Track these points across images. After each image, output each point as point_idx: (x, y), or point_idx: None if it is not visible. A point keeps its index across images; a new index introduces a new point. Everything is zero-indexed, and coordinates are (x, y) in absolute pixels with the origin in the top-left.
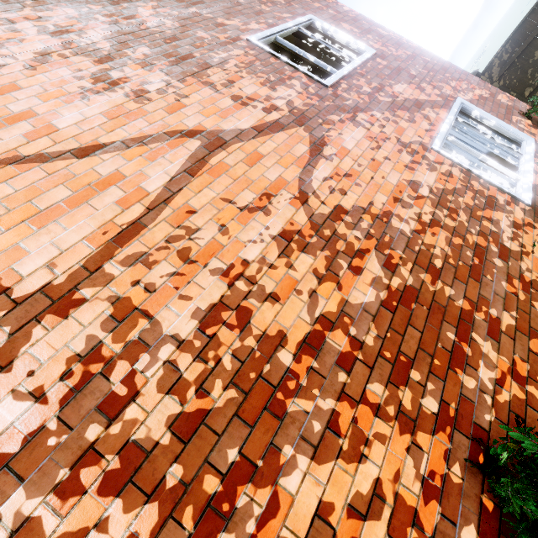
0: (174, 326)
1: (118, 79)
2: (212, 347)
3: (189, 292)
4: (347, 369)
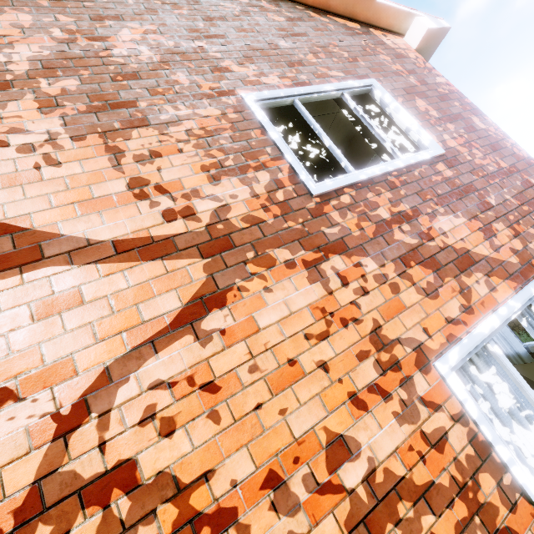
0: None
1: None
2: None
3: None
4: None
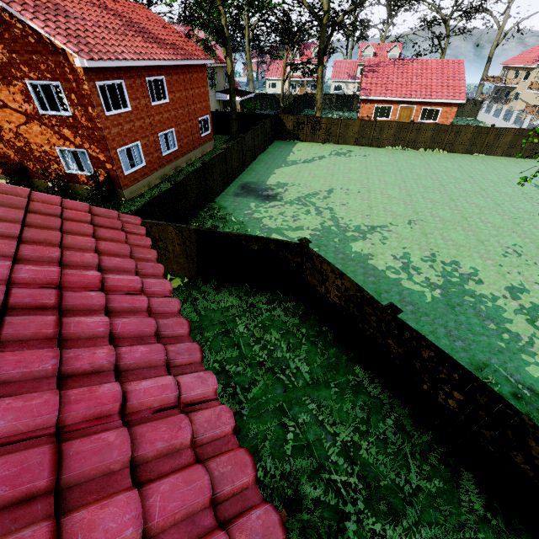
0: None
1: None
2: None
3: None
4: (11, 146)
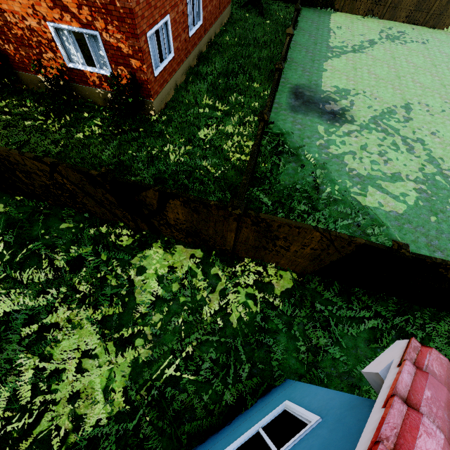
0: None
1: None
2: None
3: None
4: None
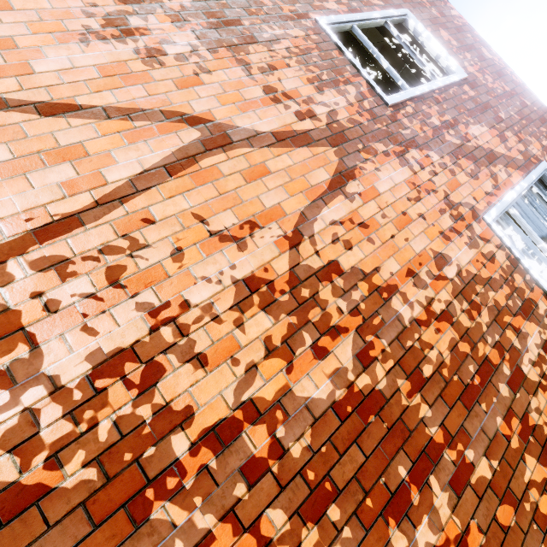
0: (59, 364)
1: (135, 28)
2: (93, 405)
3: (98, 324)
4: (251, 481)
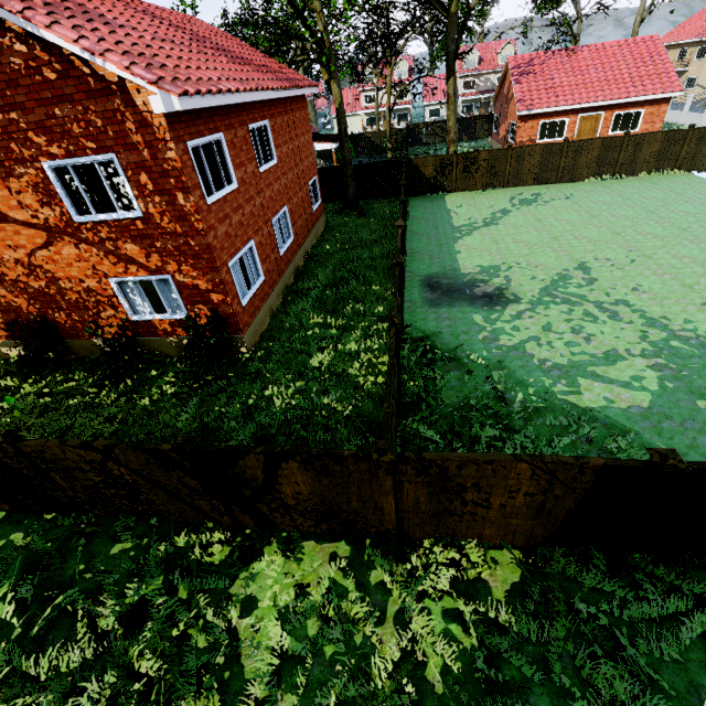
0: None
1: None
2: None
3: None
4: (21, 290)
